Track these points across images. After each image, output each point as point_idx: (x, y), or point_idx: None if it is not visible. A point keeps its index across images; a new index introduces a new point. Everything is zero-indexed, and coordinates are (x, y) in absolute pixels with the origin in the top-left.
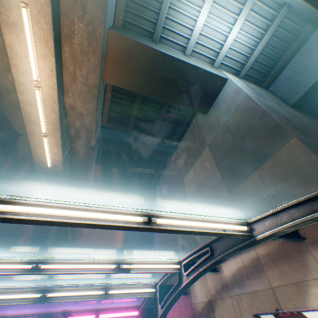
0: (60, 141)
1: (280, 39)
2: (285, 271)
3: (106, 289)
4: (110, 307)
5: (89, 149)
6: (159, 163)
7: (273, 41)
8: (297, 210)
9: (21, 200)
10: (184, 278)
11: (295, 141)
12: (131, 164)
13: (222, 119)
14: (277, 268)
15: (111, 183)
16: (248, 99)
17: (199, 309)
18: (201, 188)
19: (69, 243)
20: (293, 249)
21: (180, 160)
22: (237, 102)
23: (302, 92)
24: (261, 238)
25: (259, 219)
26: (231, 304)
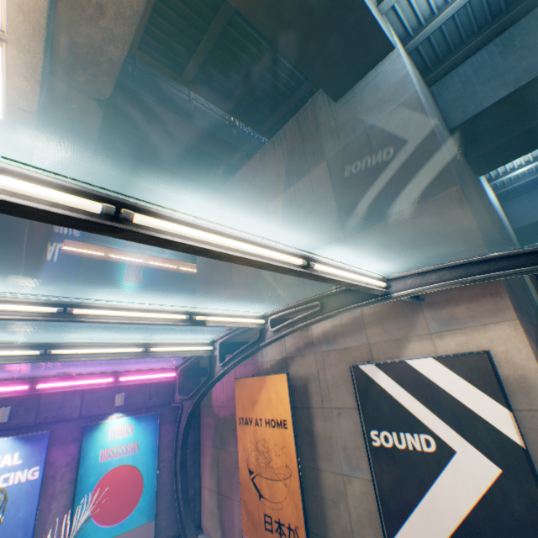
0: (40, 67)
1: (488, 2)
2: (390, 329)
3: (146, 347)
4: (131, 370)
5: (92, 103)
6: (221, 166)
7: (478, 1)
8: (450, 273)
9: (162, 211)
10: (268, 334)
11: (457, 191)
12: (168, 156)
13: (363, 123)
14: (382, 326)
15: (122, 183)
16: (417, 104)
17: (268, 367)
18: (300, 225)
19: (21, 280)
20: (406, 310)
21: (265, 172)
22: (398, 101)
23: (471, 114)
24: (397, 297)
25: (401, 277)
26: (314, 360)
